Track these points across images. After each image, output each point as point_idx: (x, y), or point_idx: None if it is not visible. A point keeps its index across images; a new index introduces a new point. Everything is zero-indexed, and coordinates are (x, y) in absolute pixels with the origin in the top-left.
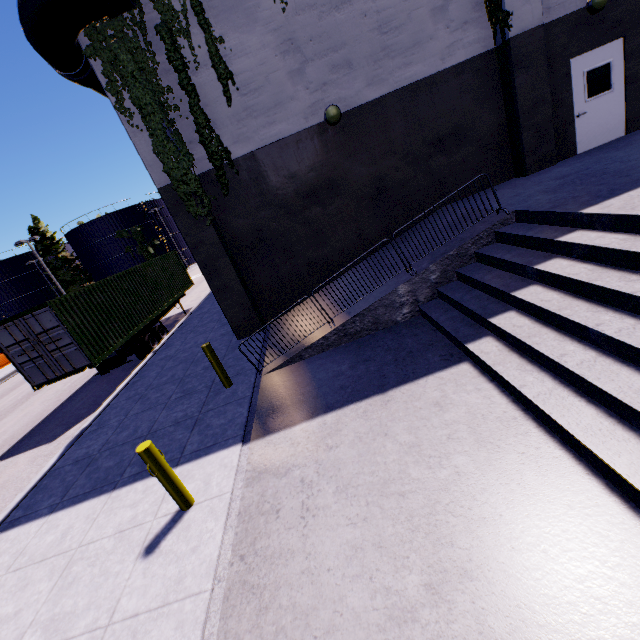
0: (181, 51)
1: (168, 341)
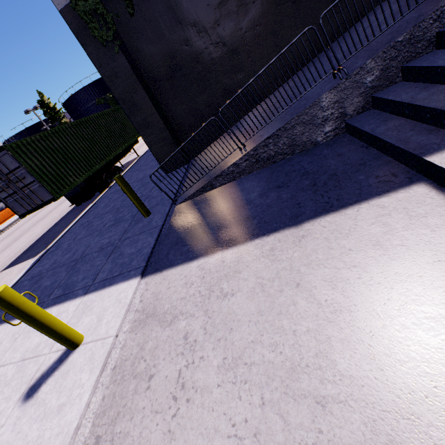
0: None
1: None
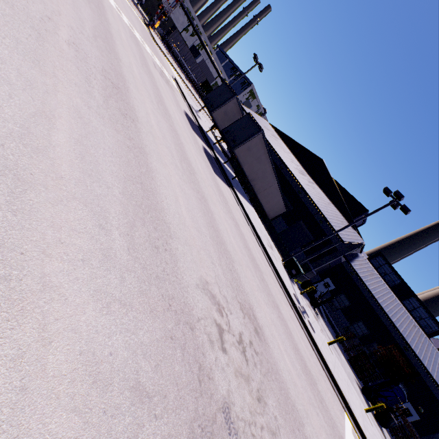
0: None
1: None
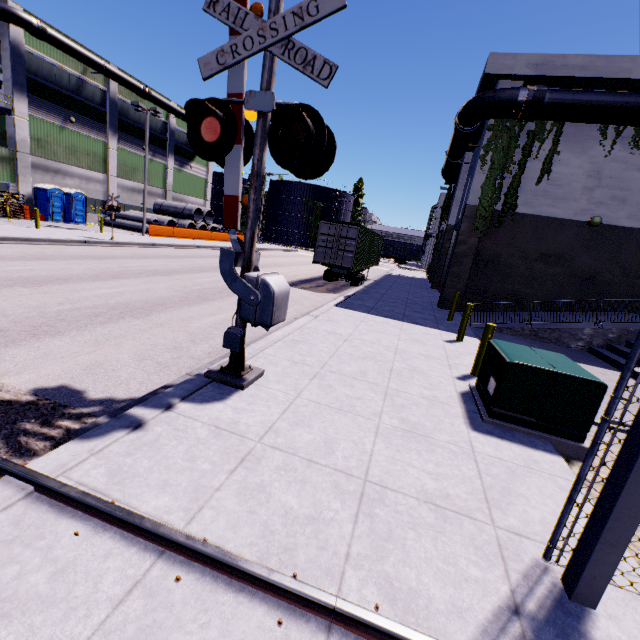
0: (532, 147)
1: (371, 286)
